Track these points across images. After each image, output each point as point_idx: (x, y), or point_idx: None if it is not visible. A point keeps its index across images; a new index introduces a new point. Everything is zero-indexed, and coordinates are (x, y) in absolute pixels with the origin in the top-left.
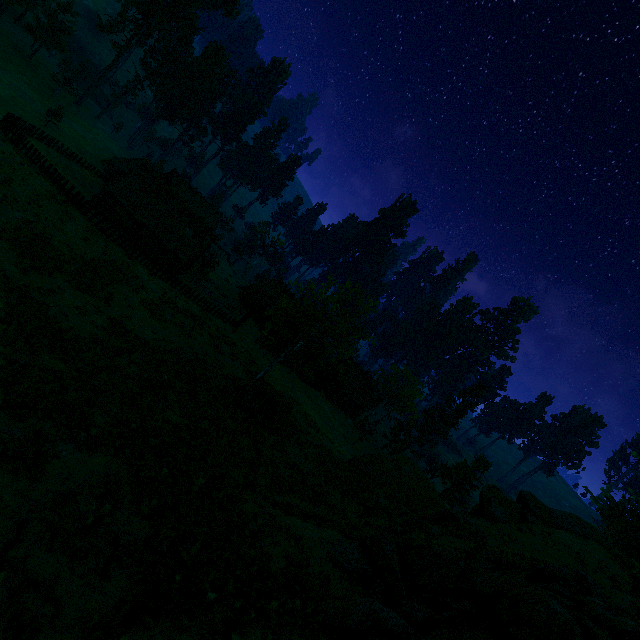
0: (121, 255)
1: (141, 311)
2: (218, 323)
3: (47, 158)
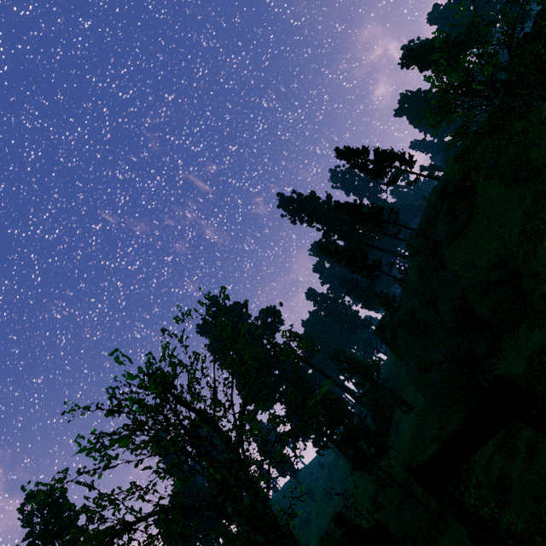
0: None
1: None
2: None
3: None
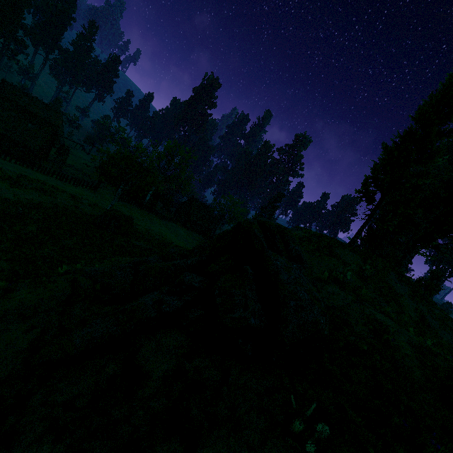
0: None
1: (0, 183)
2: (78, 189)
3: None
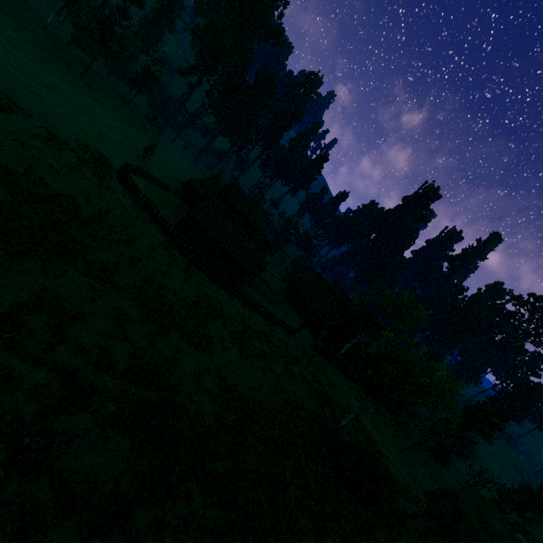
0: (209, 285)
1: (233, 350)
2: (281, 335)
3: (146, 190)
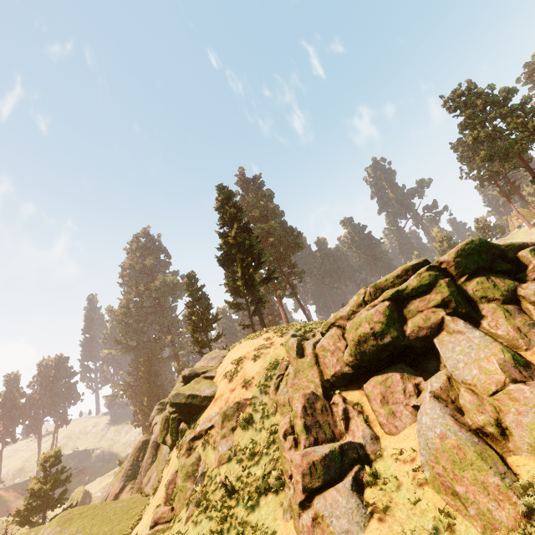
0: None
1: None
2: None
3: None
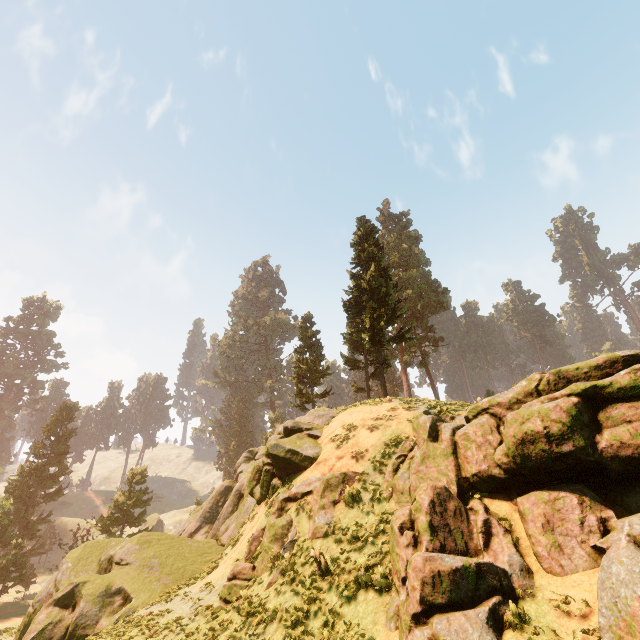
0: None
1: None
2: None
3: None
